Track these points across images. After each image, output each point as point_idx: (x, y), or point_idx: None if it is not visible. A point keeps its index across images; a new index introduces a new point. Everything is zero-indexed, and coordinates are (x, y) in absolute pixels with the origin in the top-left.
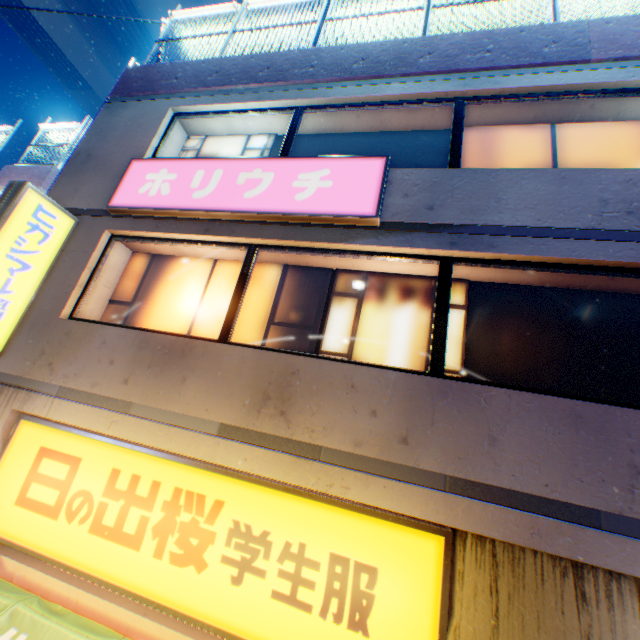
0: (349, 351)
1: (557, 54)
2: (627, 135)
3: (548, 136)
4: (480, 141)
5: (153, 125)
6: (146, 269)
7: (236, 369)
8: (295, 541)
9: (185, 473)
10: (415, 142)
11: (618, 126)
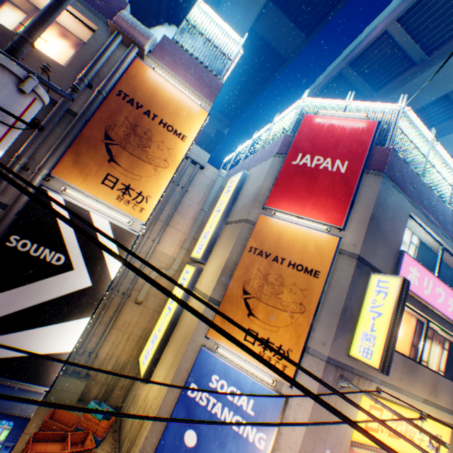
0: (426, 361)
1: None
2: None
3: None
4: None
5: (403, 219)
6: None
7: (426, 377)
8: (429, 430)
9: (409, 412)
10: (449, 272)
11: None
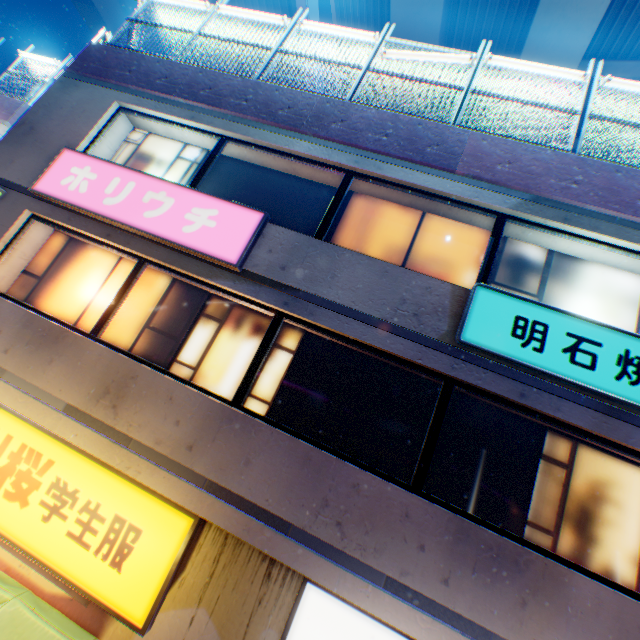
0: (198, 365)
1: (435, 157)
2: (472, 240)
3: (417, 222)
4: (365, 210)
5: (96, 114)
6: (62, 249)
7: (93, 363)
8: (96, 500)
9: (34, 434)
10: (317, 194)
11: (470, 230)
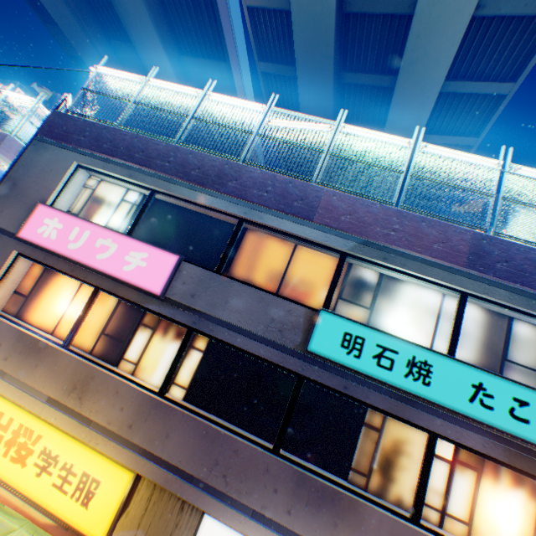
0: (138, 361)
1: (300, 209)
2: (329, 265)
3: (291, 252)
4: (255, 242)
5: (61, 172)
6: (41, 274)
7: (65, 367)
8: (70, 462)
9: (28, 417)
10: (222, 229)
11: (327, 258)
